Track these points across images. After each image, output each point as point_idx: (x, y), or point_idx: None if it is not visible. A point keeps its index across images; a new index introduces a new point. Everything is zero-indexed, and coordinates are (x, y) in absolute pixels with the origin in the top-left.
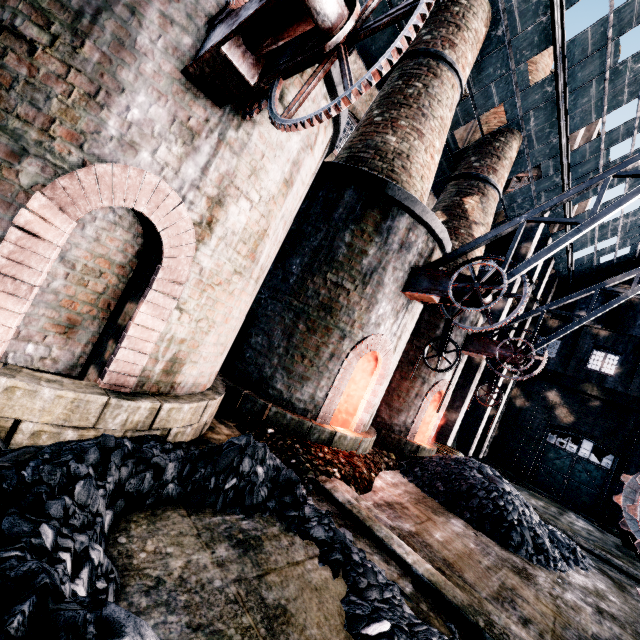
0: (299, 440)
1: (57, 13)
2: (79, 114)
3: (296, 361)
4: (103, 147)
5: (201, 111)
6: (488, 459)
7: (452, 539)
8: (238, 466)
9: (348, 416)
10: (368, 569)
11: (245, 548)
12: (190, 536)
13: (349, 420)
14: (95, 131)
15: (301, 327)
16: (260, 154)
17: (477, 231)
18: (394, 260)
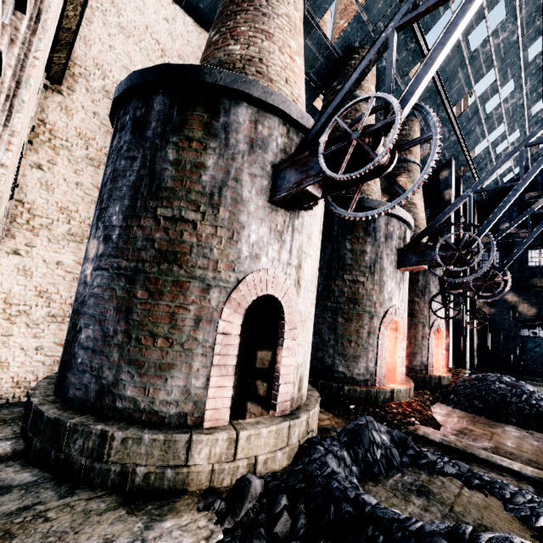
0: (373, 405)
1: (200, 199)
2: (228, 251)
3: (346, 346)
4: (244, 265)
5: (280, 218)
6: (480, 366)
7: (519, 443)
8: (374, 440)
9: (390, 373)
10: (501, 483)
11: (424, 495)
12: (392, 498)
13: (392, 376)
14: (237, 257)
15: (340, 320)
16: (309, 225)
17: (415, 199)
18: (385, 249)
